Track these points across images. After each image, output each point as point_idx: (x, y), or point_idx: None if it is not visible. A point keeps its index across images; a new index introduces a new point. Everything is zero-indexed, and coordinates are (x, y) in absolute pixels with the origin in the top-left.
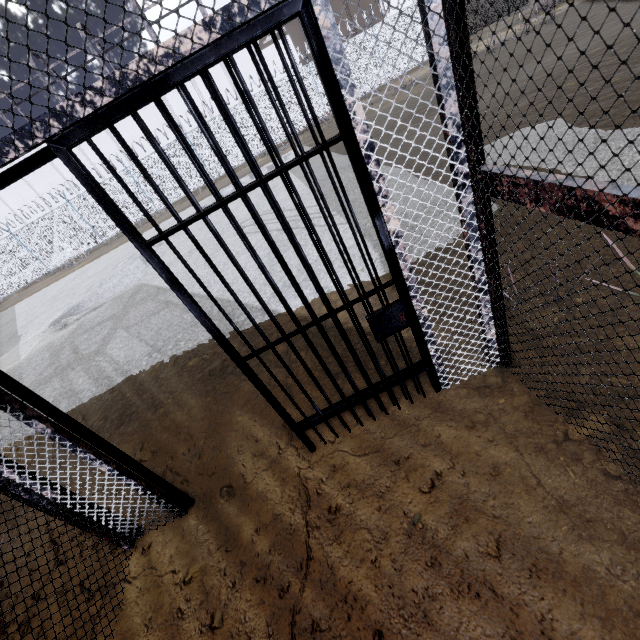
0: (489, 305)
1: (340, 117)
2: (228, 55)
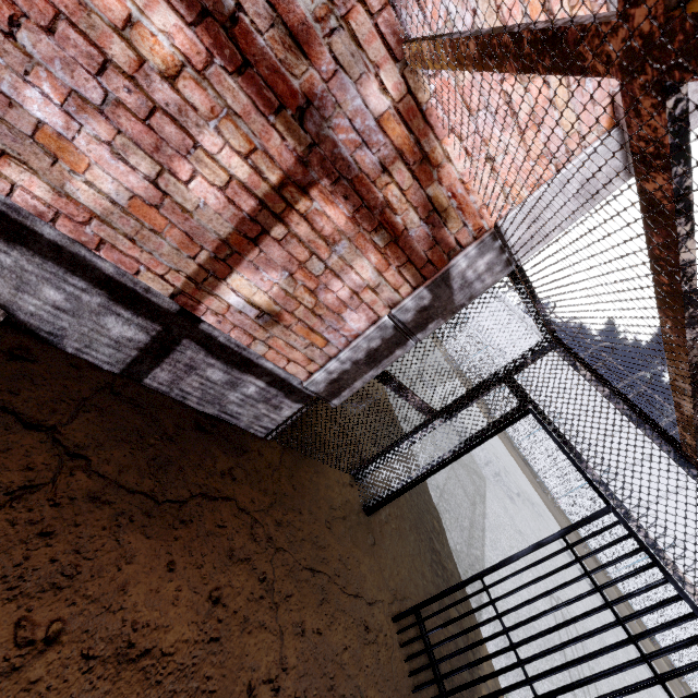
0: None
1: (686, 697)
2: (696, 615)
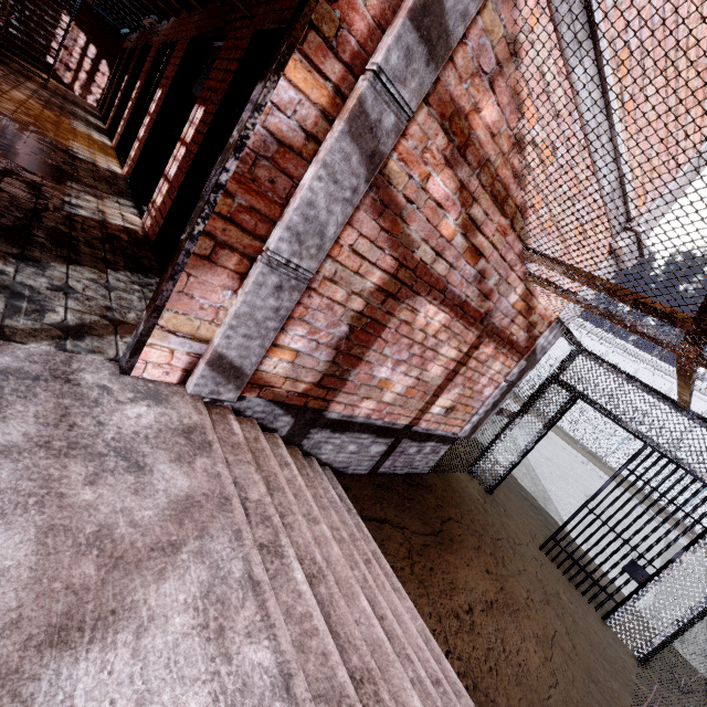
0: (672, 631)
1: None
2: (705, 486)
